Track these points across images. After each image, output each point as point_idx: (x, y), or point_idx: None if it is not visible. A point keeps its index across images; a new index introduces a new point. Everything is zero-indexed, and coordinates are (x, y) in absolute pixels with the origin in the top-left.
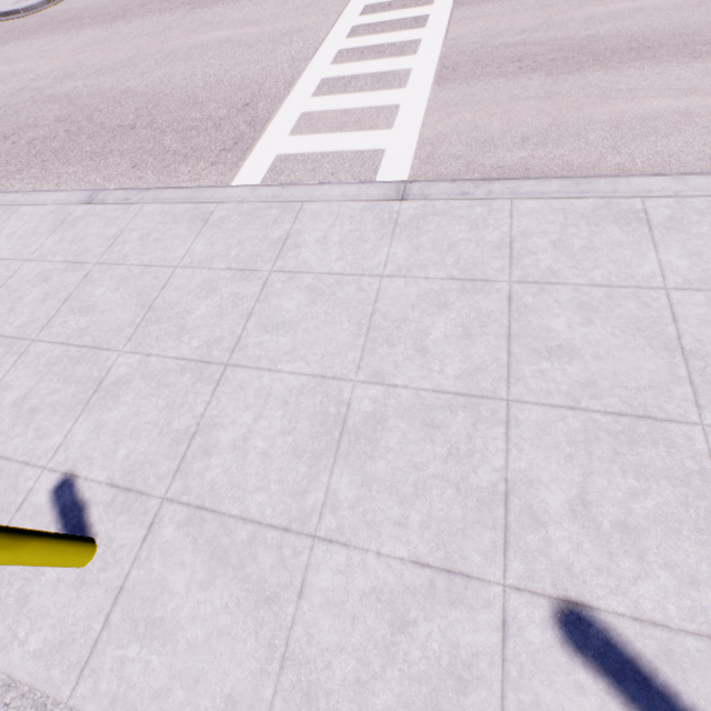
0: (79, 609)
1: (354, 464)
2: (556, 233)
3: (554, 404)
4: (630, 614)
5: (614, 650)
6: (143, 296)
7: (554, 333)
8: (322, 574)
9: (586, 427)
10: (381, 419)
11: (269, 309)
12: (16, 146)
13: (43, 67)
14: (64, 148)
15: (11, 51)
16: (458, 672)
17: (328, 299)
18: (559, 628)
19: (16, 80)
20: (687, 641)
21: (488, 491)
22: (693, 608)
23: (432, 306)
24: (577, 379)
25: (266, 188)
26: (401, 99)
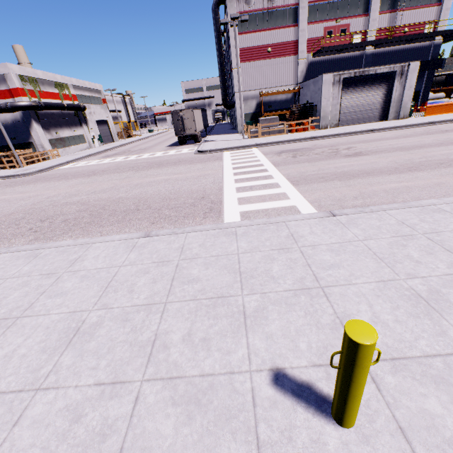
0: None
1: (451, 312)
2: (416, 218)
3: None
4: None
5: None
6: (229, 268)
7: None
8: None
9: None
10: (437, 290)
11: (316, 261)
12: (53, 223)
13: (51, 193)
14: (94, 221)
15: (21, 189)
16: None
17: (344, 252)
18: None
19: (33, 198)
20: None
21: None
22: None
23: (399, 246)
24: None
25: (258, 219)
26: (283, 190)
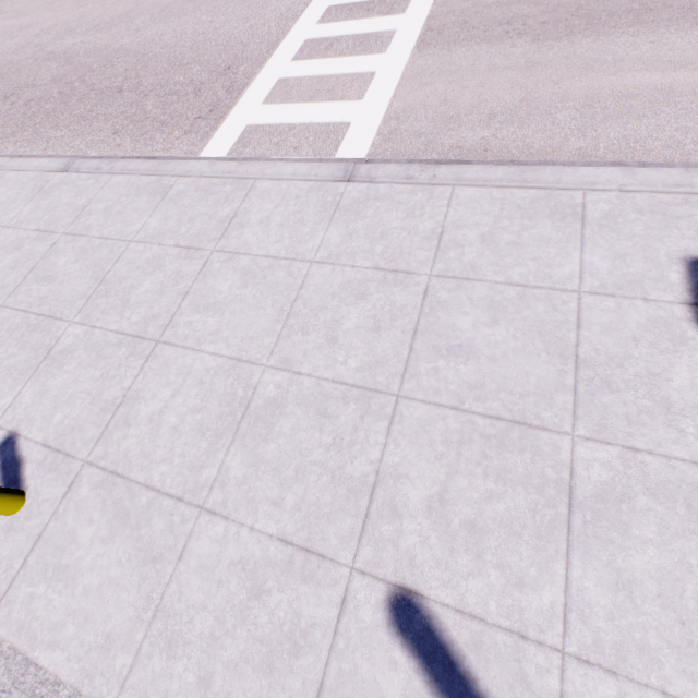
0: (5, 550)
1: (249, 445)
2: (487, 226)
3: (440, 404)
4: (454, 606)
5: (432, 635)
6: (98, 268)
7: (459, 332)
8: (202, 542)
9: (463, 428)
10: (281, 404)
11: (204, 289)
12: (14, 106)
13: (48, 20)
14: (56, 110)
15: (21, 2)
16: (295, 638)
17: (258, 282)
18: (389, 611)
19: (22, 35)
20: (498, 635)
21: (359, 481)
22: (512, 607)
23: (352, 295)
24: (467, 380)
25: (224, 162)
26: (378, 66)
